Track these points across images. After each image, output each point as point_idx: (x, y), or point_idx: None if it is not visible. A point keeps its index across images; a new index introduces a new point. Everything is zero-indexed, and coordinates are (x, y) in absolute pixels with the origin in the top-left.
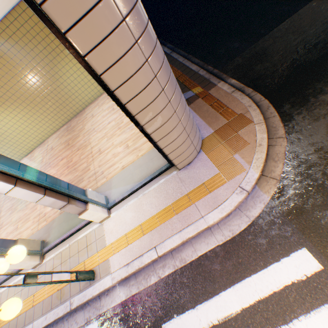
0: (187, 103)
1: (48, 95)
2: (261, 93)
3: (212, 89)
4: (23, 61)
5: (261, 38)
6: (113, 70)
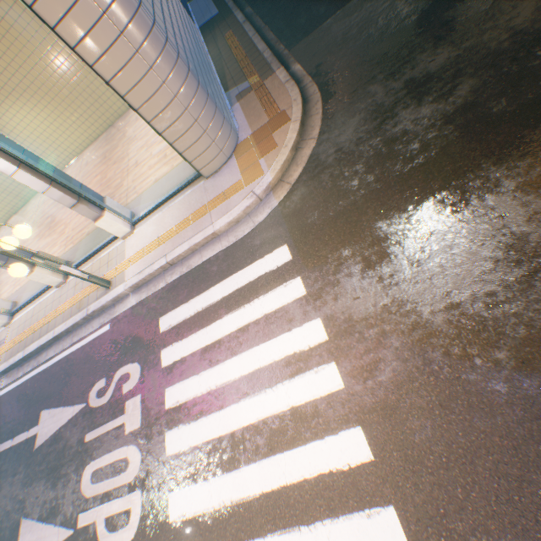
0: (239, 99)
1: (78, 86)
2: (318, 84)
3: (269, 78)
4: (40, 33)
5: (351, 0)
6: (86, 43)
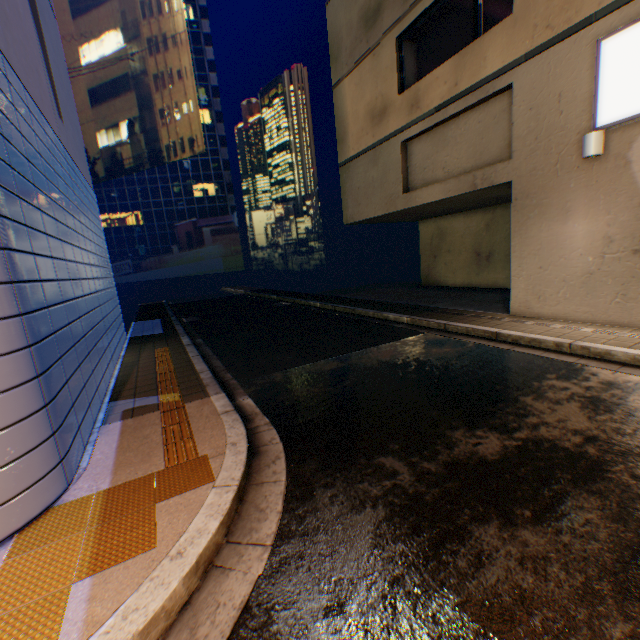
0: (127, 414)
1: None
2: (281, 429)
3: (198, 400)
4: None
5: (325, 358)
6: None
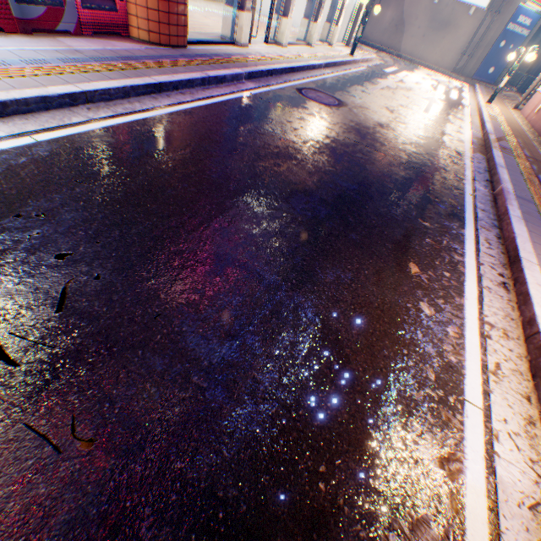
0: None
1: None
2: None
3: None
4: None
5: None
6: None
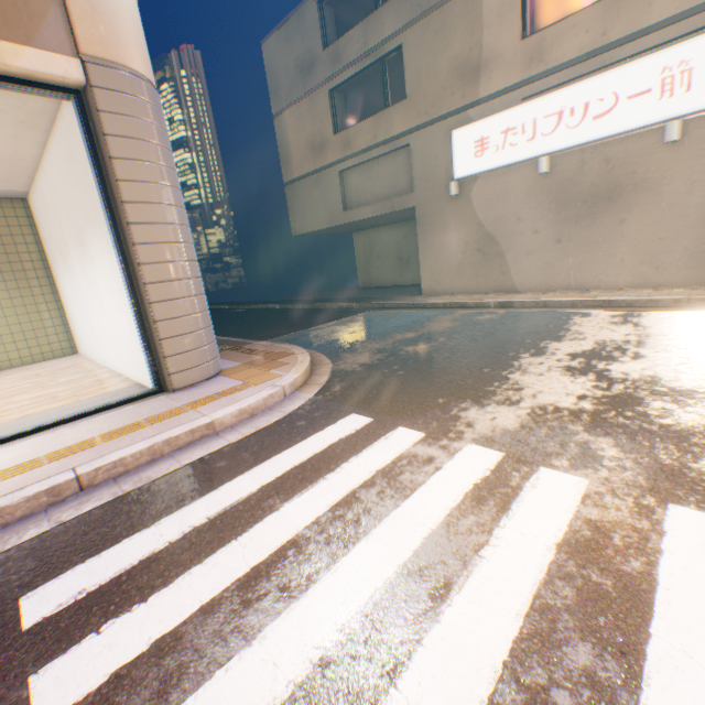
0: None
1: None
2: (307, 348)
3: (248, 345)
4: None
5: (310, 328)
6: (135, 186)
